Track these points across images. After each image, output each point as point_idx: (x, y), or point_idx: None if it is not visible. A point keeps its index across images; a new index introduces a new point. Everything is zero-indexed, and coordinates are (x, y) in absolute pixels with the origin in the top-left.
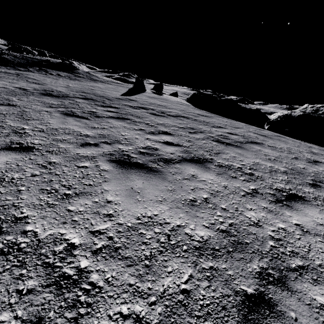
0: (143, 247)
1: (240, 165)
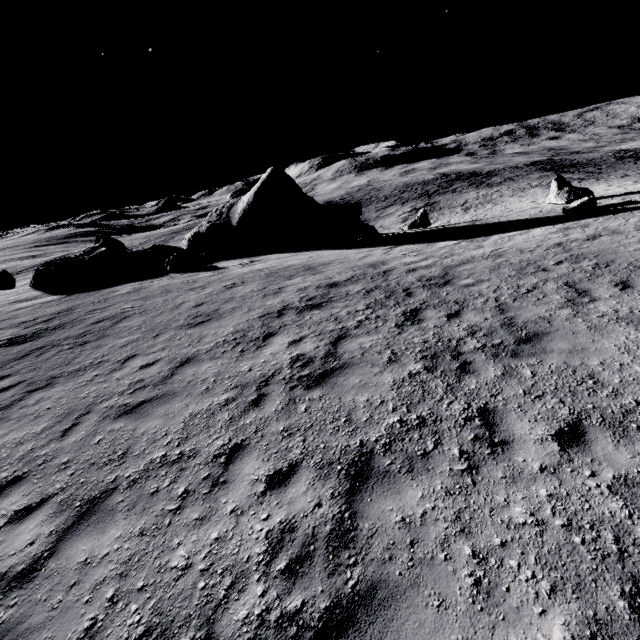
0: (1, 456)
1: (93, 360)
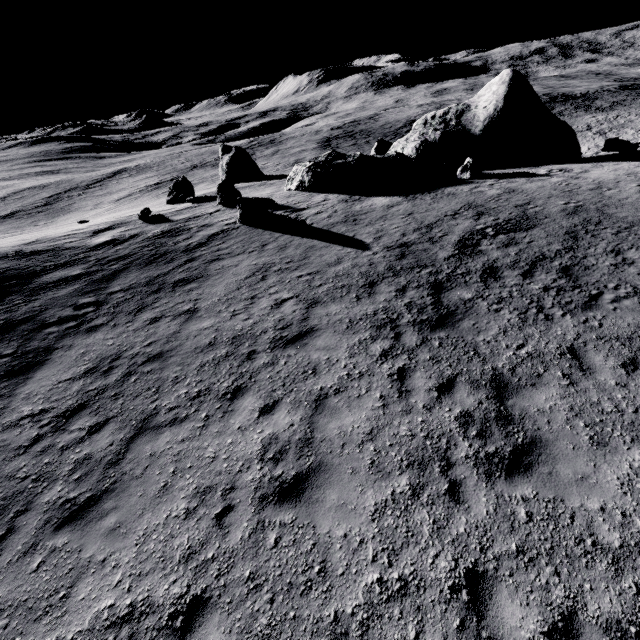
0: None
1: None
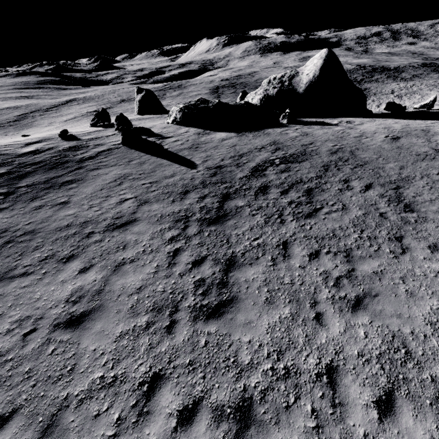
0: None
1: (396, 175)
